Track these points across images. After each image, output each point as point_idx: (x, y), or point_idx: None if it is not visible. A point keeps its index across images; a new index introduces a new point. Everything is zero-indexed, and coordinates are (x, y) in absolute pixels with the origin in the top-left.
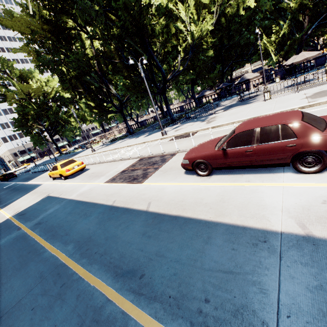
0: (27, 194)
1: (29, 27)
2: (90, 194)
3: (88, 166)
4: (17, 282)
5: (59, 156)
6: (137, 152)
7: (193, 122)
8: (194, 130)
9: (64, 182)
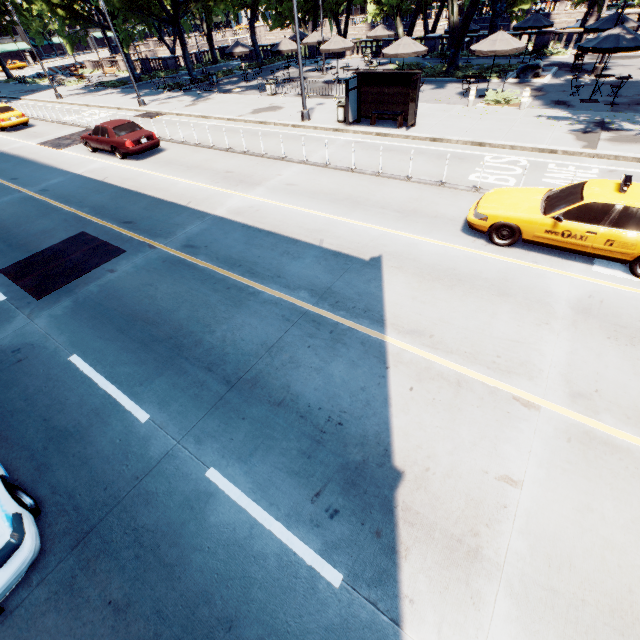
0: None
1: None
2: (19, 150)
3: (37, 122)
4: None
5: (6, 83)
6: (96, 120)
7: (191, 97)
8: (163, 111)
9: (0, 134)
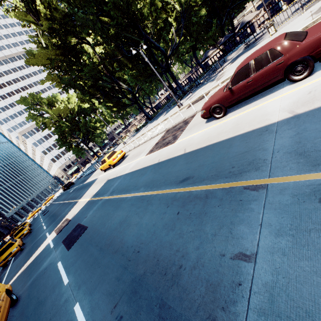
0: (91, 186)
1: (47, 58)
2: (138, 165)
3: (126, 153)
4: (119, 212)
5: (98, 160)
6: (162, 128)
7: (204, 85)
8: (206, 91)
9: (114, 169)
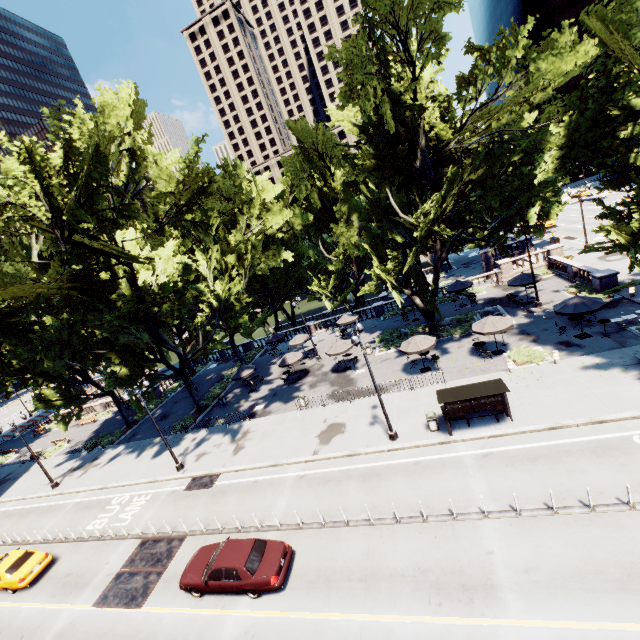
0: None
1: None
2: (74, 634)
3: (54, 547)
4: None
5: None
6: (139, 515)
7: (223, 435)
8: (216, 472)
9: (15, 600)
